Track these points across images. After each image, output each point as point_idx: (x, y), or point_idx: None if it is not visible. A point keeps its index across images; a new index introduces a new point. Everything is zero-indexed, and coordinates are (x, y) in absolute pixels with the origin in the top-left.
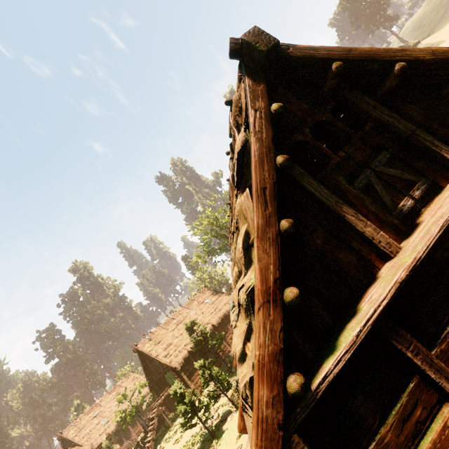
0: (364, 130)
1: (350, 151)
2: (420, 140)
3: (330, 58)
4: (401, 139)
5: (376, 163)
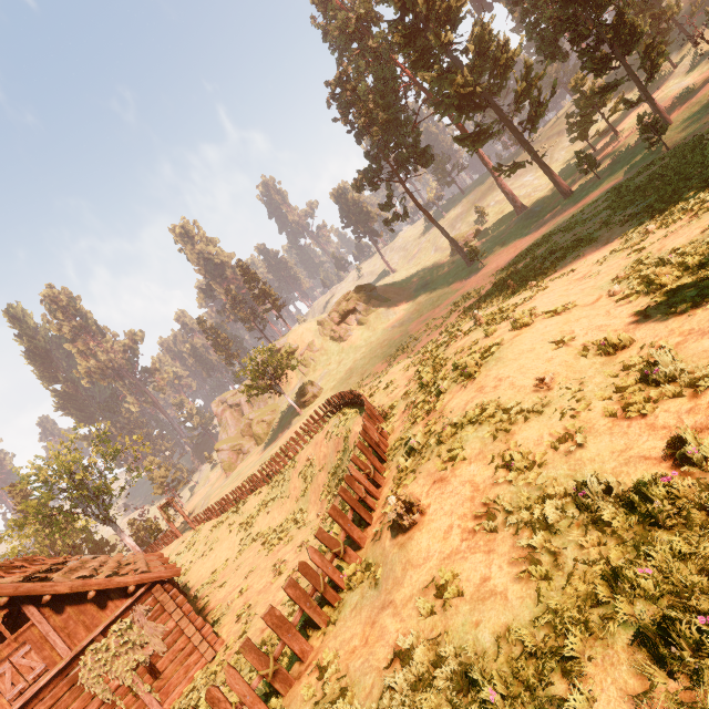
0: (19, 631)
1: (2, 649)
2: (49, 639)
3: (1, 595)
4: (44, 634)
5: (16, 656)
